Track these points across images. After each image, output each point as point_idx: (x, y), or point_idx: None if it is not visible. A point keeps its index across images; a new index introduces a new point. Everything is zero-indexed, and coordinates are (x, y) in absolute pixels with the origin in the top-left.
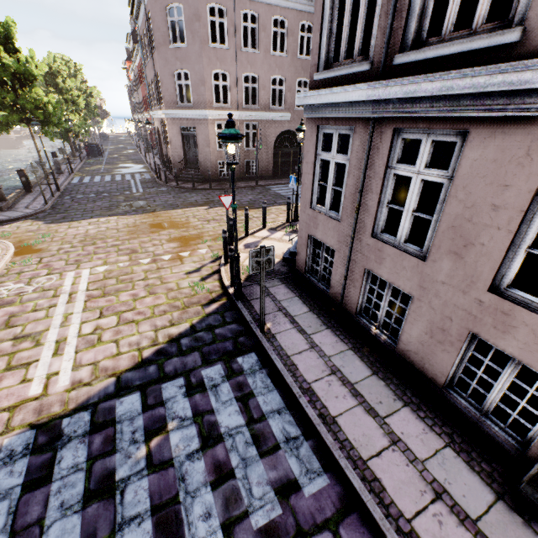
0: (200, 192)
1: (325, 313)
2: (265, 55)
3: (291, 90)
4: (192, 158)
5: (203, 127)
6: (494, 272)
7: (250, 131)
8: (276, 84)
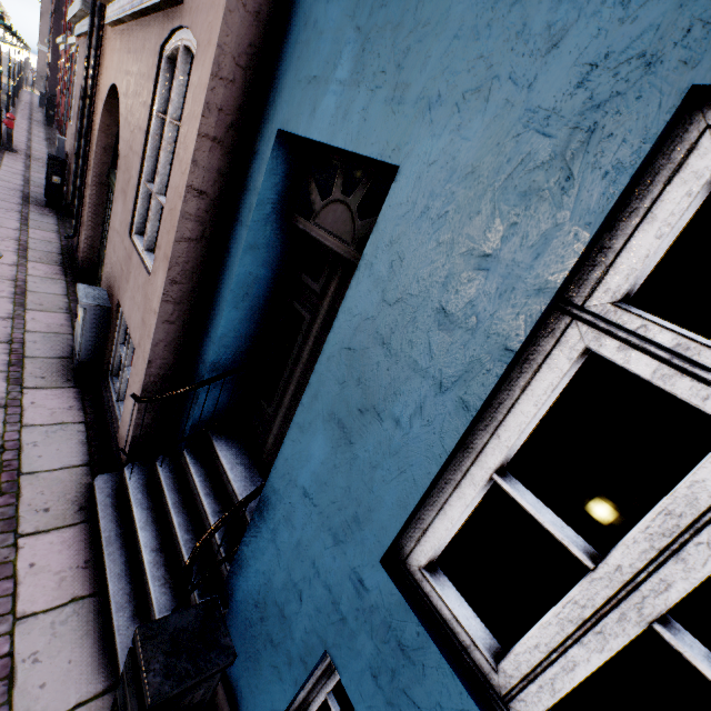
0: None
1: None
2: None
3: None
4: None
5: None
6: None
7: None
8: None
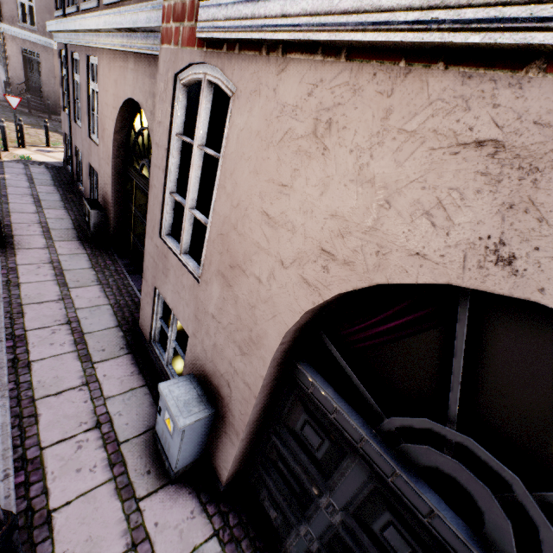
0: (35, 117)
1: (63, 183)
2: None
3: None
4: (36, 85)
5: (49, 56)
6: (88, 126)
7: None
8: None
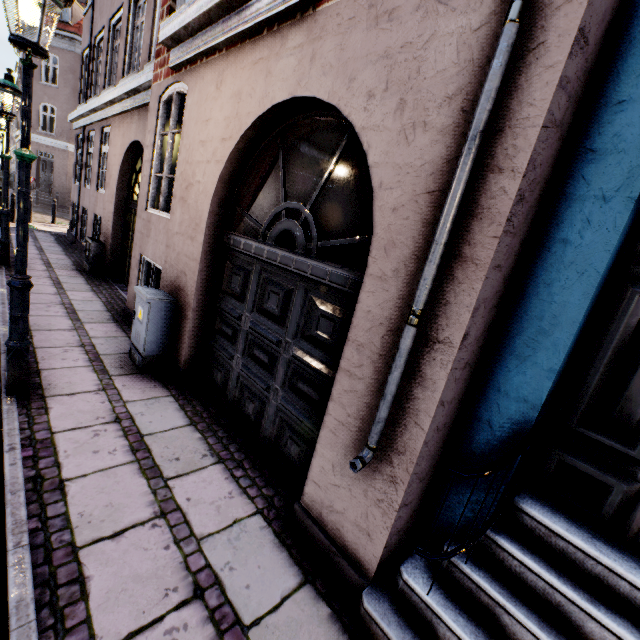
0: (42, 208)
1: (66, 243)
2: None
3: None
4: (47, 182)
5: (63, 157)
6: (97, 182)
7: None
8: None
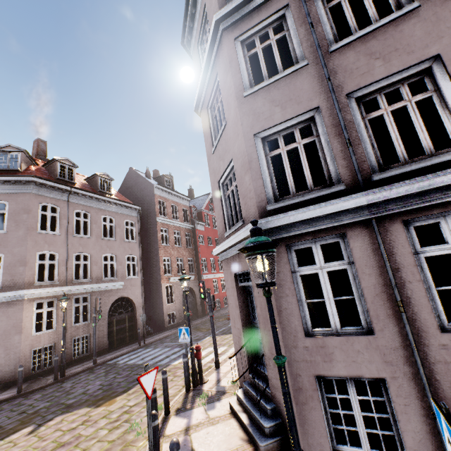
0: None
1: None
2: (96, 239)
3: (122, 263)
4: None
5: (14, 310)
6: None
7: (81, 304)
8: (108, 260)
